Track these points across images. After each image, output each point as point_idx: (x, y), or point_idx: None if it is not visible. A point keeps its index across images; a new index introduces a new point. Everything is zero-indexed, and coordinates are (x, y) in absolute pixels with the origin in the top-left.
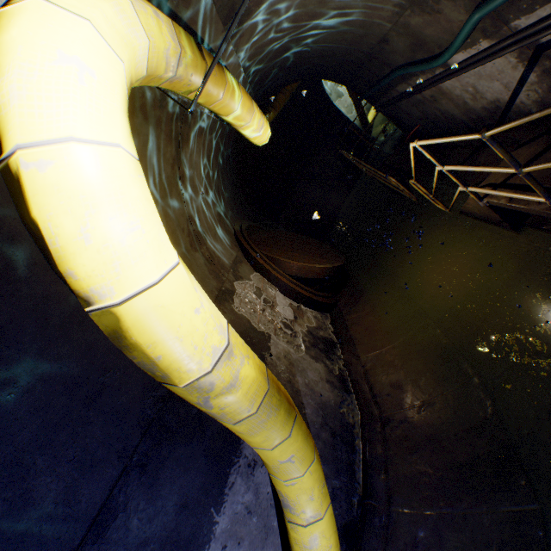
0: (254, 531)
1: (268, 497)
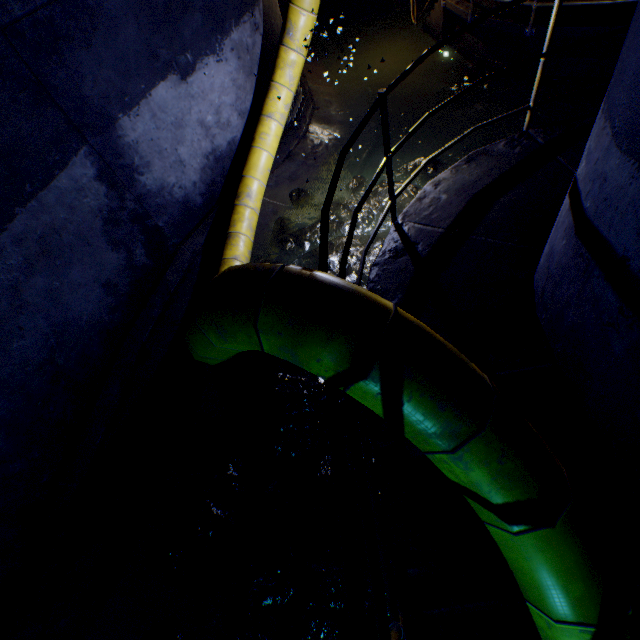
0: (246, 64)
1: (257, 57)
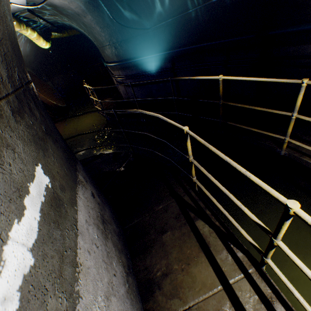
0: None
1: None
